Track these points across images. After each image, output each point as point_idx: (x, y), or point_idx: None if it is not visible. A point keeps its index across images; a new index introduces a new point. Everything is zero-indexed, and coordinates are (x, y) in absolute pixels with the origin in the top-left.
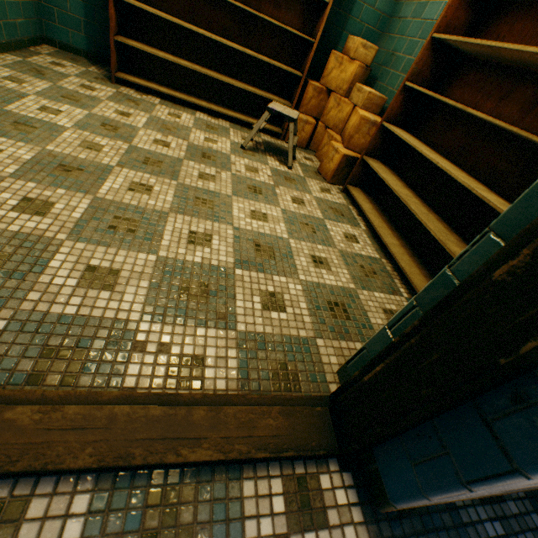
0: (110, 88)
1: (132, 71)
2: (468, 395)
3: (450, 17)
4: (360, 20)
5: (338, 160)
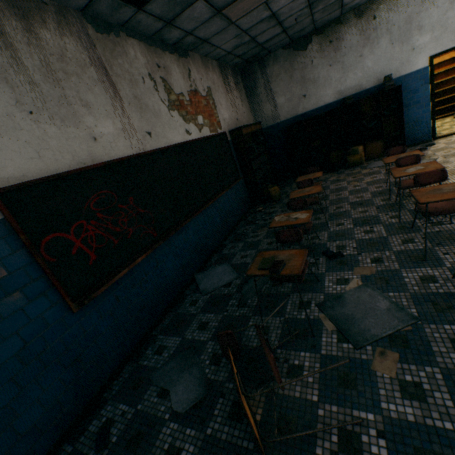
0: None
1: None
2: None
3: None
4: None
5: None
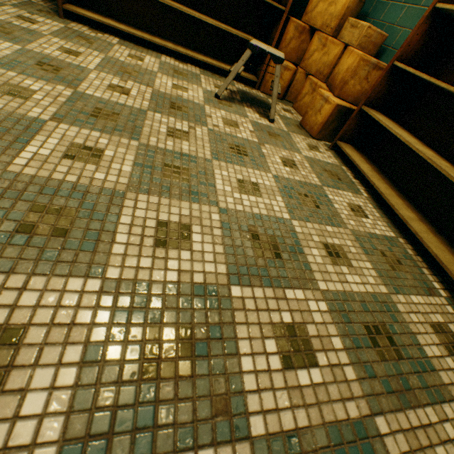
0: (57, 23)
1: (85, 4)
2: None
3: None
4: None
5: (328, 111)
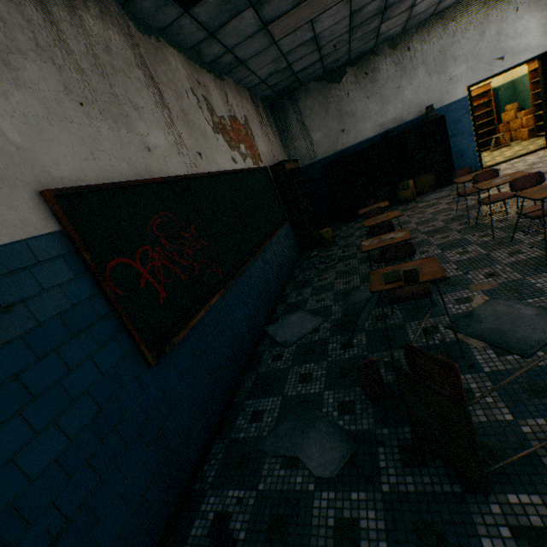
0: None
1: None
2: None
3: (532, 88)
4: (503, 101)
5: (526, 132)
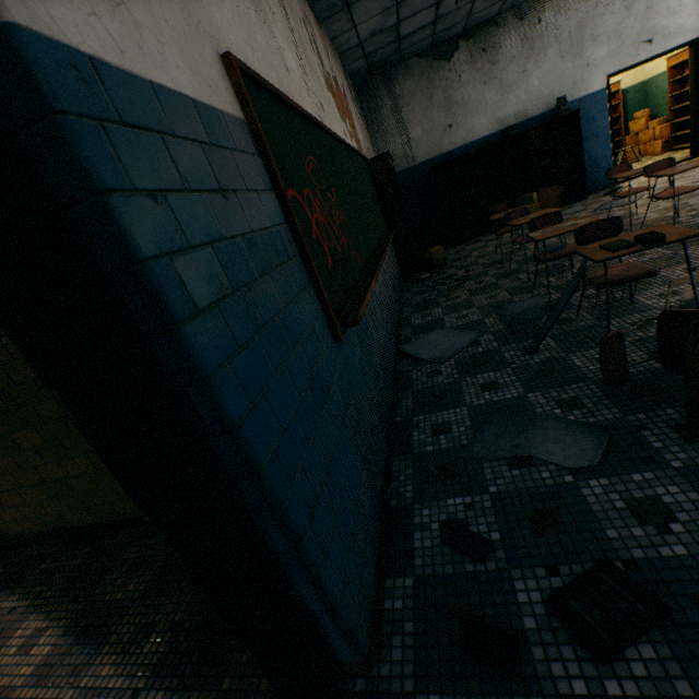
0: None
1: None
2: (698, 130)
3: (671, 90)
4: (632, 108)
5: (659, 145)
